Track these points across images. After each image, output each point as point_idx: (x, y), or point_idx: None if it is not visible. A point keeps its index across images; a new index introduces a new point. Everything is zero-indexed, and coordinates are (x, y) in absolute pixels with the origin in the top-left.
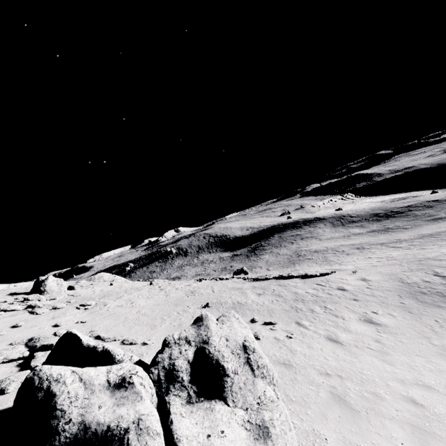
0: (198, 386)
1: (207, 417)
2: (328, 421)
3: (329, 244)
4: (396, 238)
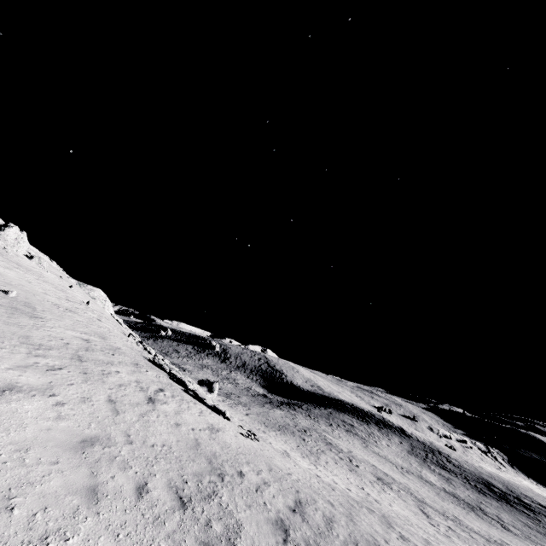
0: None
1: None
2: None
3: (364, 455)
4: (459, 517)
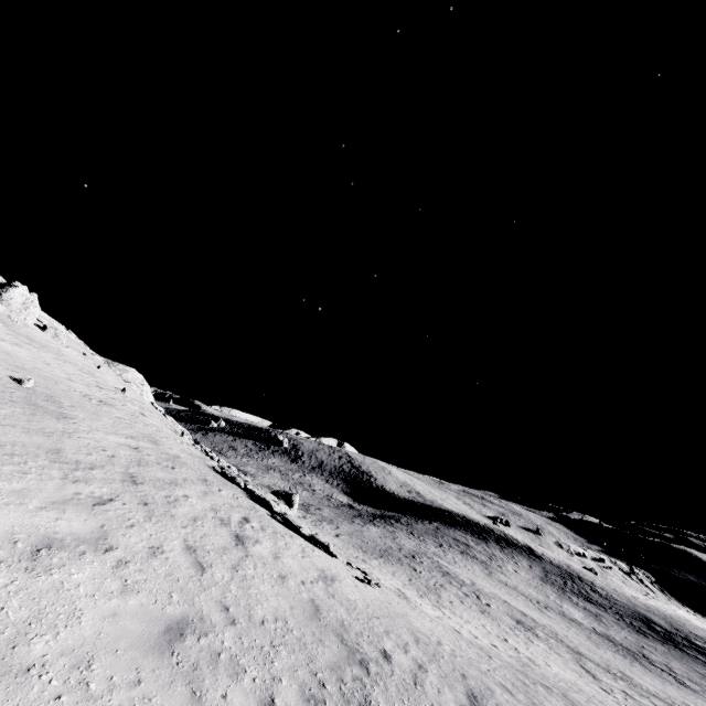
0: None
1: None
2: None
3: (490, 586)
4: (626, 672)
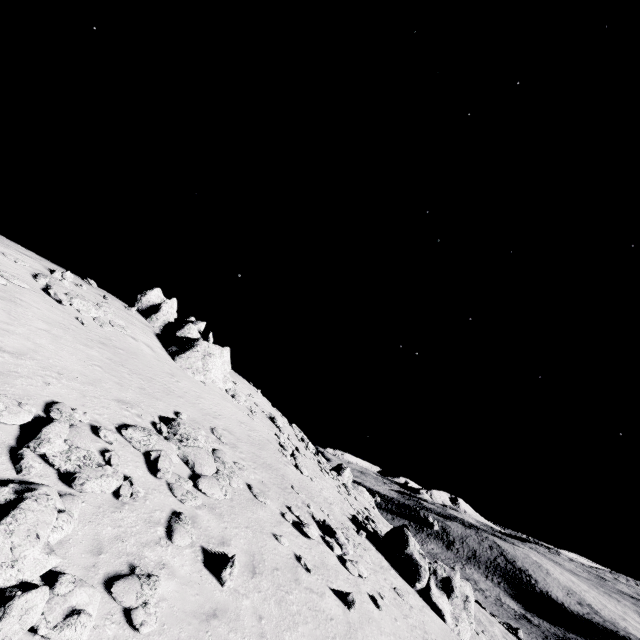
0: (441, 585)
1: (440, 594)
2: None
3: None
4: None
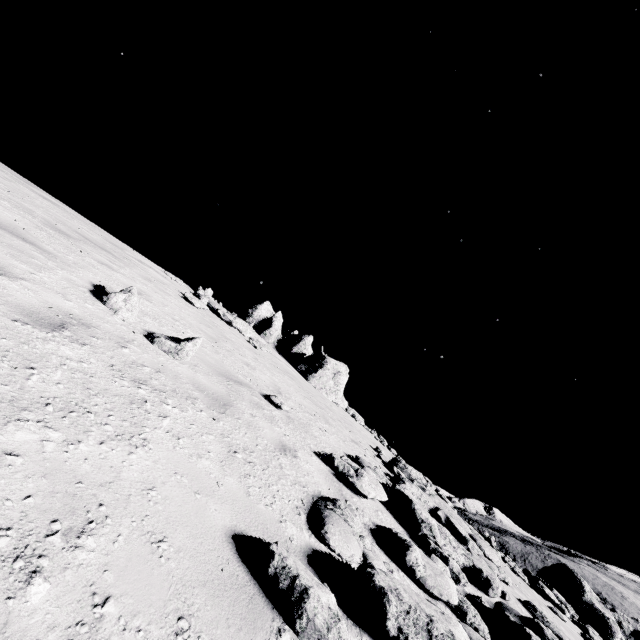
0: None
1: None
2: None
3: None
4: None
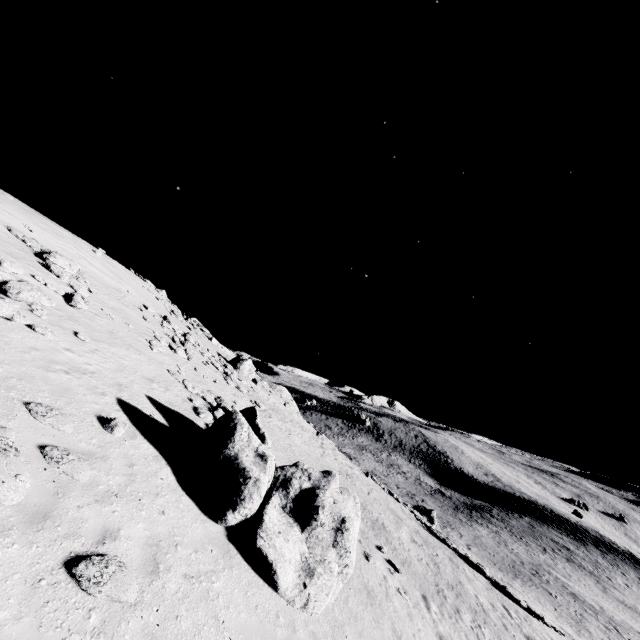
0: (295, 506)
1: (286, 525)
2: (359, 638)
3: (615, 610)
4: None
